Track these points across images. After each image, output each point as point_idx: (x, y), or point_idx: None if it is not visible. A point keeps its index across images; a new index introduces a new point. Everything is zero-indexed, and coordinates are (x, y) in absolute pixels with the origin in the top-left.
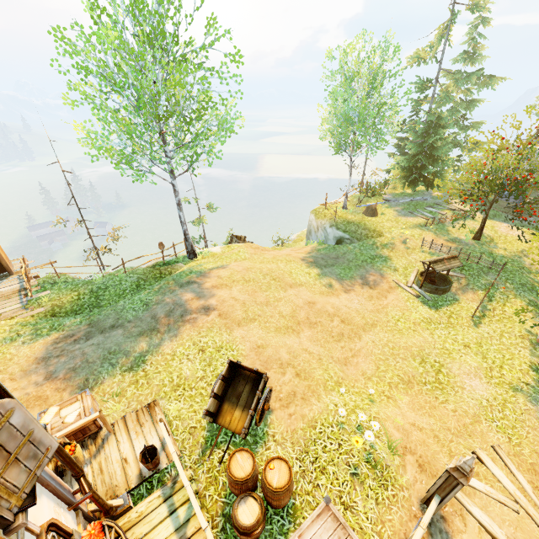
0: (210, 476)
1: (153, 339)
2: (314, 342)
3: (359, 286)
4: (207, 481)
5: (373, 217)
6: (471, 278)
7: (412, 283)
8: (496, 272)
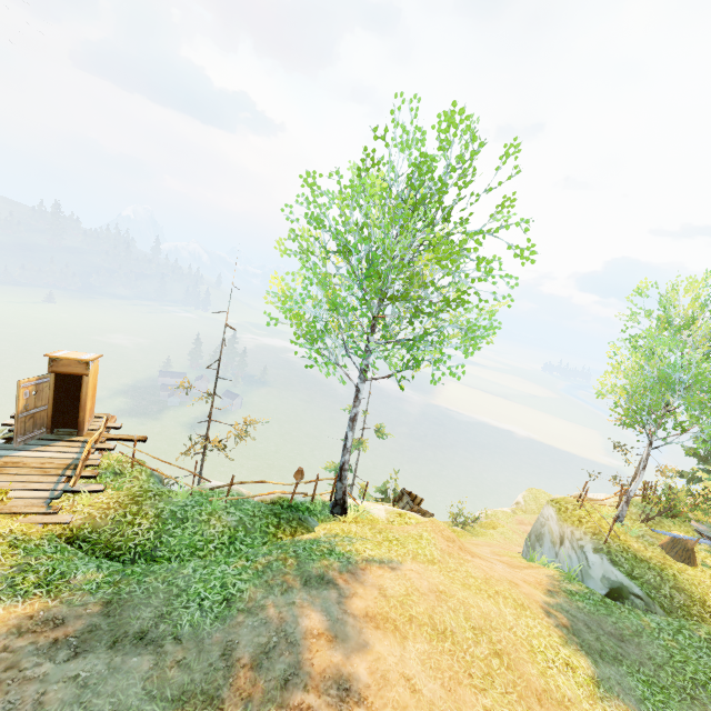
0: None
1: None
2: None
3: None
4: None
5: (687, 565)
6: None
7: None
8: None
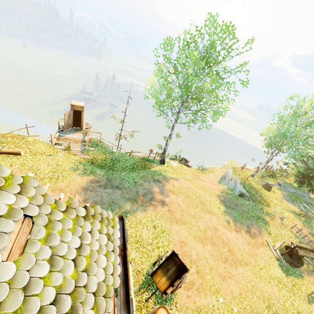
0: (139, 305)
1: (133, 206)
2: (211, 255)
3: (244, 231)
4: (137, 307)
5: (267, 191)
6: None
7: (277, 248)
8: None
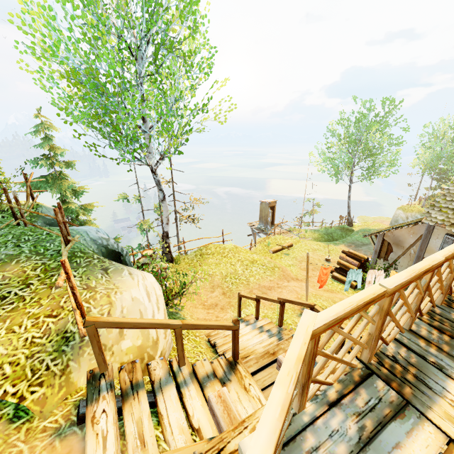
0: None
1: None
2: None
3: None
4: None
5: None
6: None
7: None
8: None
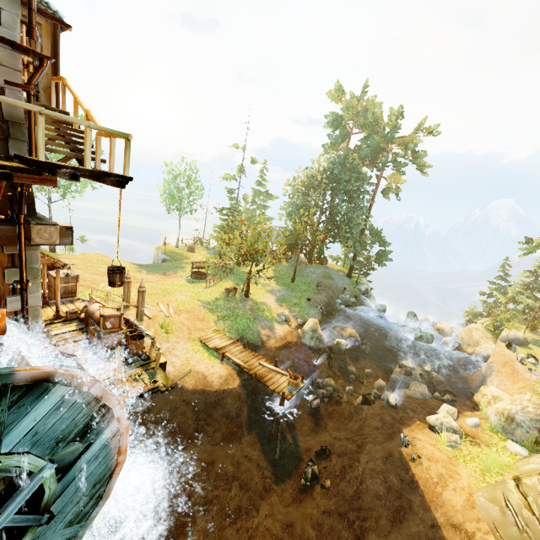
0: None
1: None
2: None
3: (158, 275)
4: None
5: (191, 253)
6: (218, 275)
7: (189, 276)
8: (232, 274)
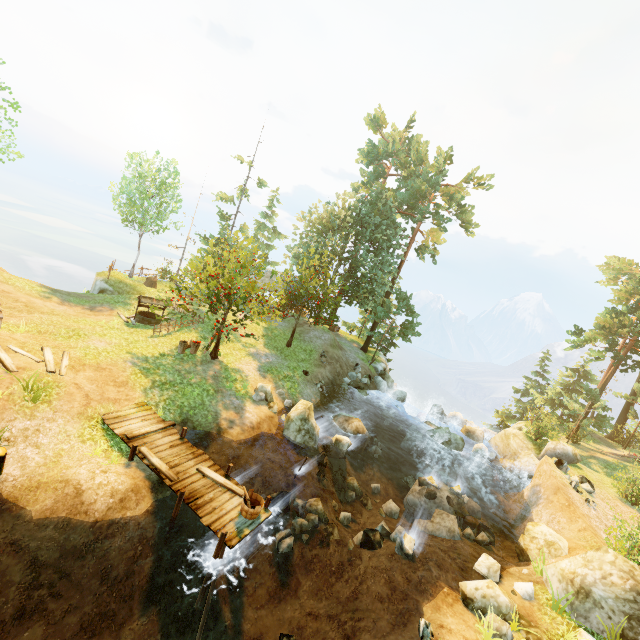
0: None
1: None
2: None
3: (81, 308)
4: None
5: (151, 287)
6: (179, 322)
7: (132, 316)
8: (201, 323)
